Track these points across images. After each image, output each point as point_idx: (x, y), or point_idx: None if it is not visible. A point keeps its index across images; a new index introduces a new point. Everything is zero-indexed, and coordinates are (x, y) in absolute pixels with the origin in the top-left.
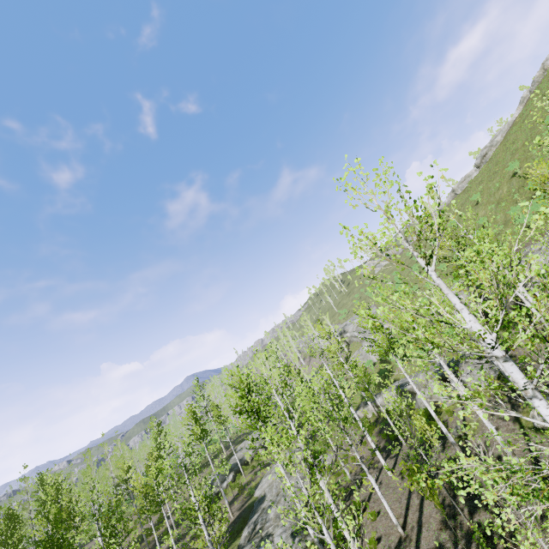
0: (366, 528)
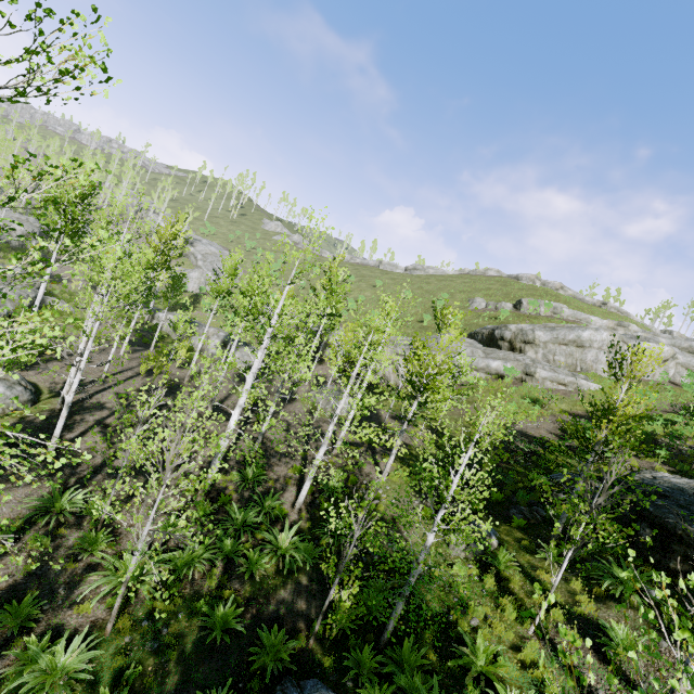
0: (71, 362)
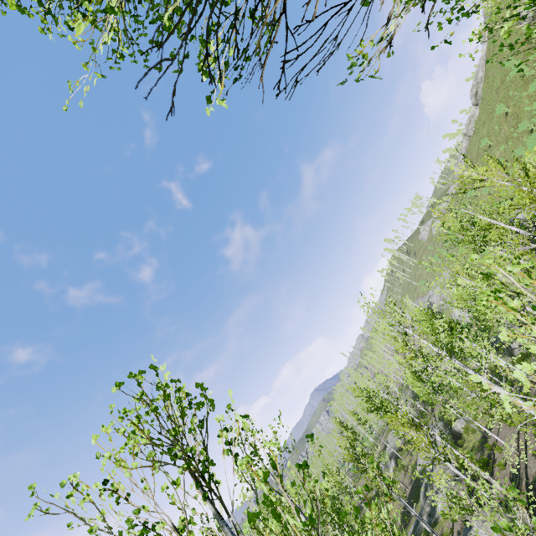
0: (498, 459)
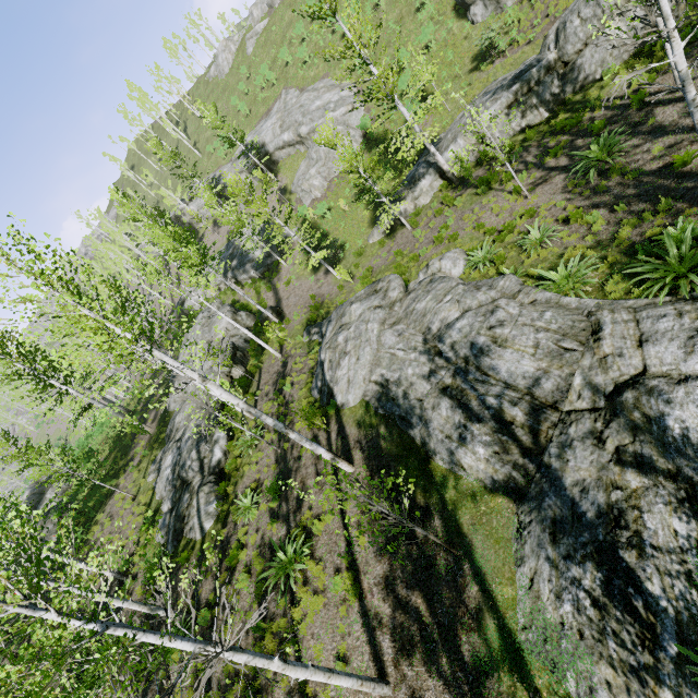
0: None
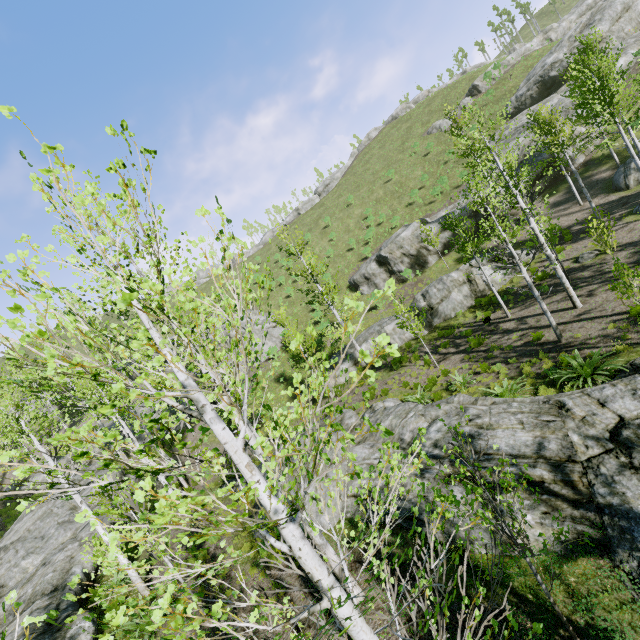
0: None
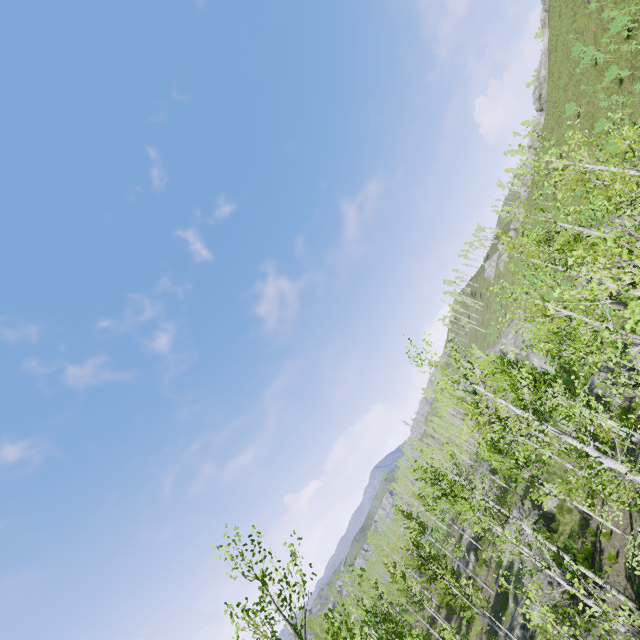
0: (606, 549)
